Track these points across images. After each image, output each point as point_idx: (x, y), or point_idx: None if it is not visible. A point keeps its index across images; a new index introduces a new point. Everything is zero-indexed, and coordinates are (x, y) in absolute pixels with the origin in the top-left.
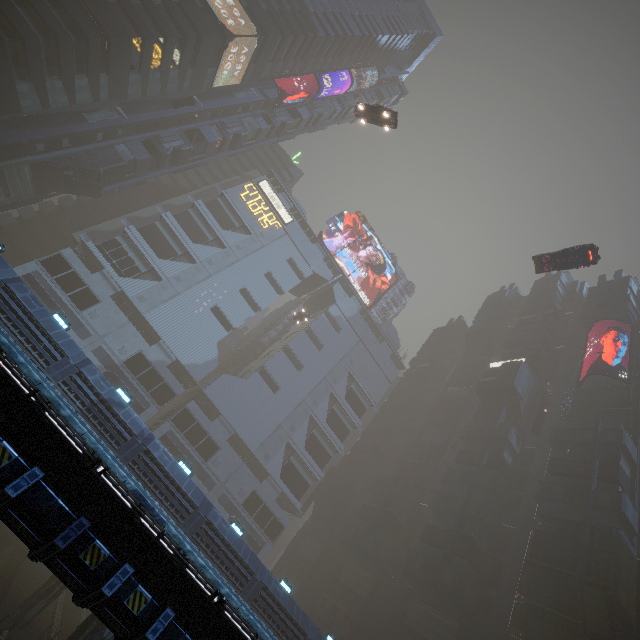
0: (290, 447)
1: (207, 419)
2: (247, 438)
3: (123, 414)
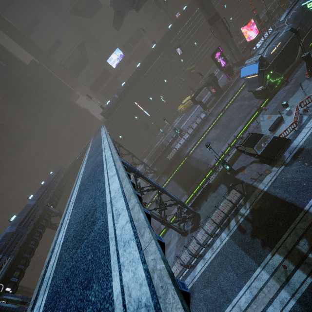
0: None
1: None
2: None
3: (3, 242)
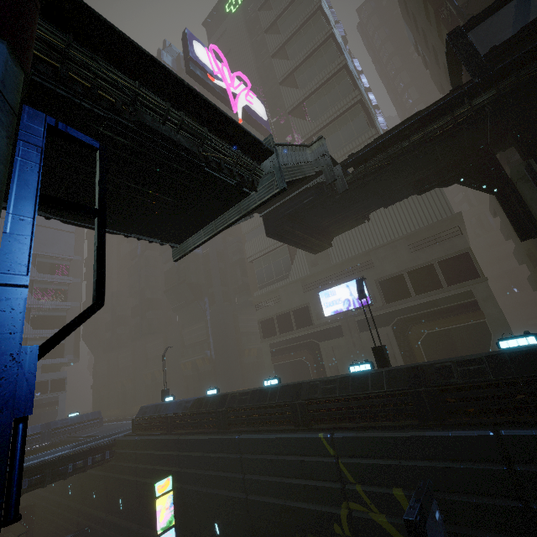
0: None
1: None
2: None
3: None
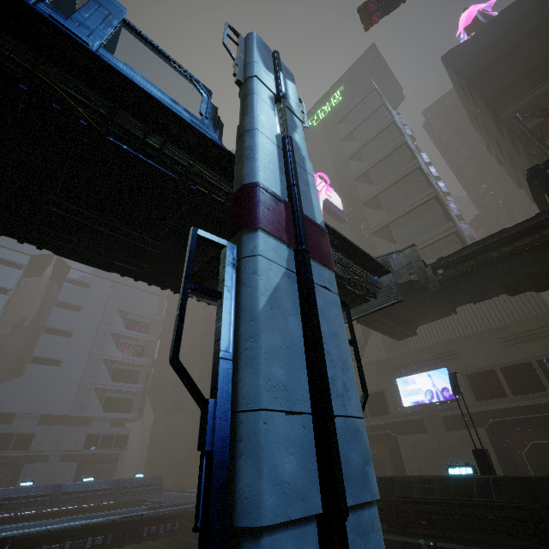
0: (100, 389)
1: (5, 425)
2: (56, 410)
3: None
